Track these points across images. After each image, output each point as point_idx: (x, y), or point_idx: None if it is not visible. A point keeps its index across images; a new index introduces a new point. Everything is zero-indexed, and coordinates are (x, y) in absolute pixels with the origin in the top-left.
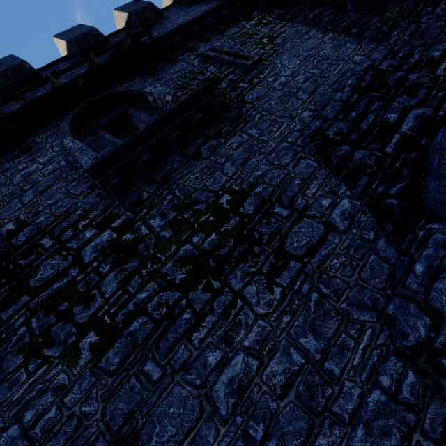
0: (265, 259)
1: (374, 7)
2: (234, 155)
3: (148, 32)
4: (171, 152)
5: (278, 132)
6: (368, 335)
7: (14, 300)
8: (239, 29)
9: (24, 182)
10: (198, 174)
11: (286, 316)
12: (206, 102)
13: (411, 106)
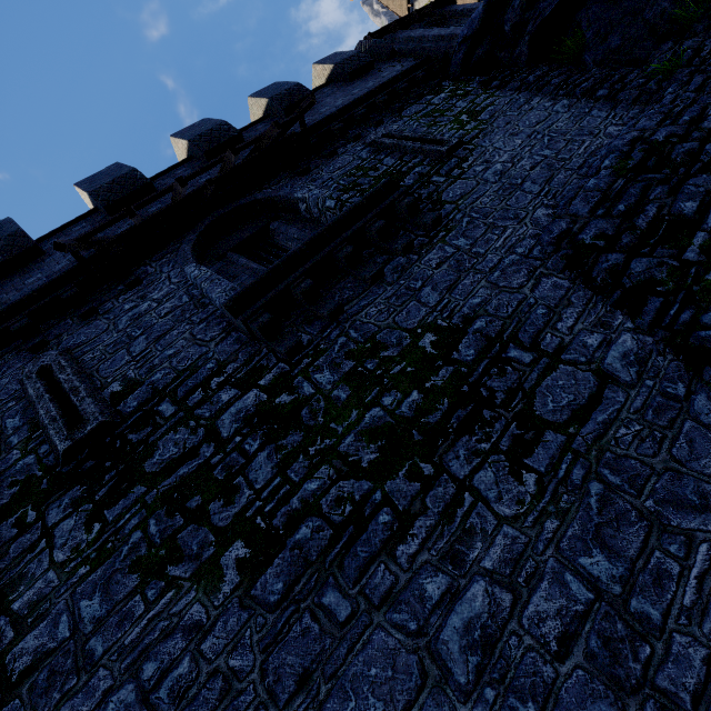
0: (502, 429)
1: (629, 58)
2: (435, 277)
3: (300, 119)
4: (339, 277)
5: (500, 241)
6: (704, 554)
7: (124, 491)
8: (423, 106)
9: (133, 326)
10: (382, 306)
11: (551, 520)
12: (388, 205)
13: None
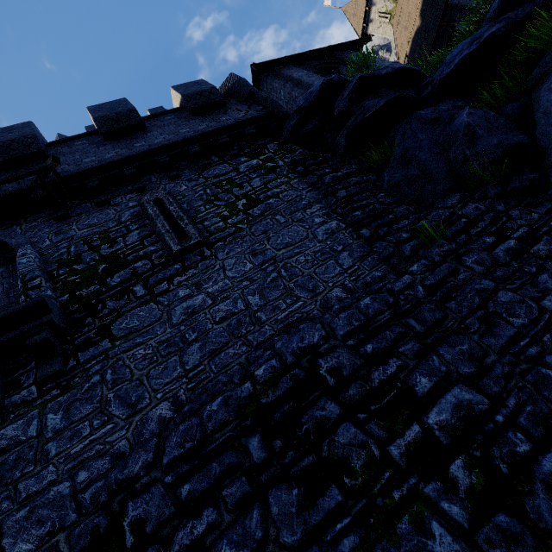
0: None
1: (418, 195)
2: None
3: (52, 171)
4: None
5: (83, 443)
6: None
7: None
8: (228, 170)
9: None
10: None
11: None
12: (12, 338)
13: (275, 547)
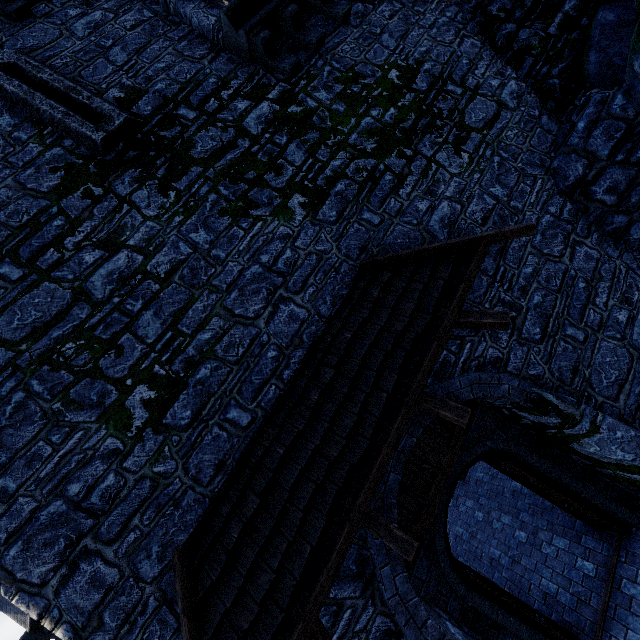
0: (448, 131)
1: None
2: (390, 26)
3: None
4: (309, 15)
5: (434, 4)
6: (540, 184)
7: (182, 171)
8: None
9: (97, 35)
10: (353, 45)
11: (476, 174)
12: None
13: None
